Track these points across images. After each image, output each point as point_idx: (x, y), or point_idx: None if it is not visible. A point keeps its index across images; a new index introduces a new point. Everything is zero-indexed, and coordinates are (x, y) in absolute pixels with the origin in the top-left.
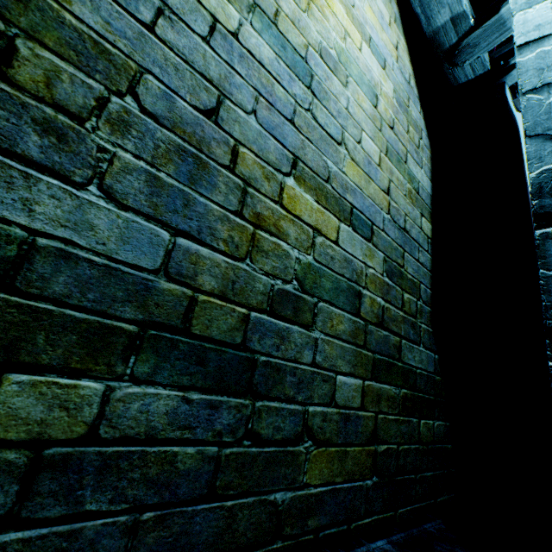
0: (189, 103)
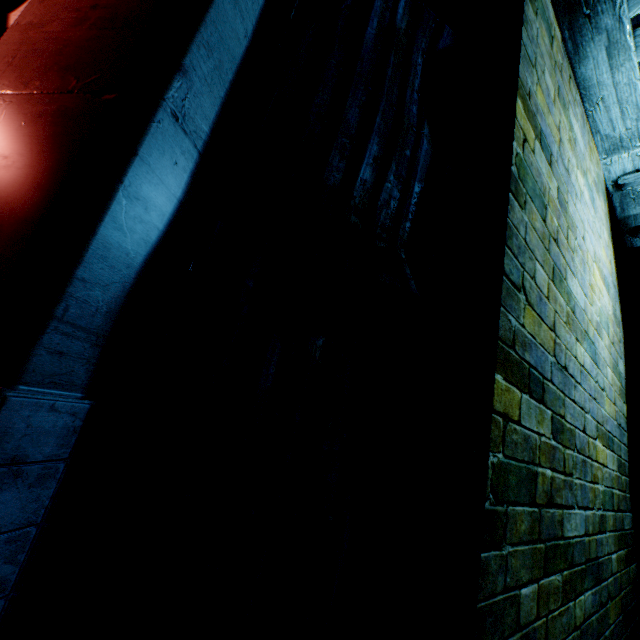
0: (581, 431)
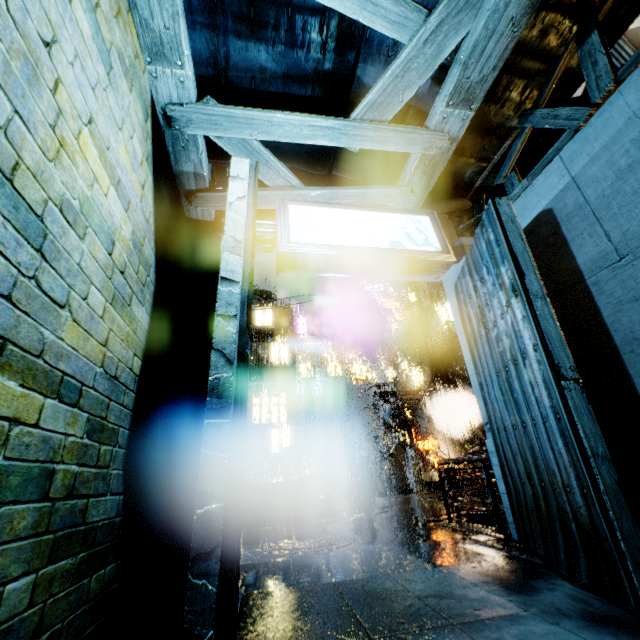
0: None
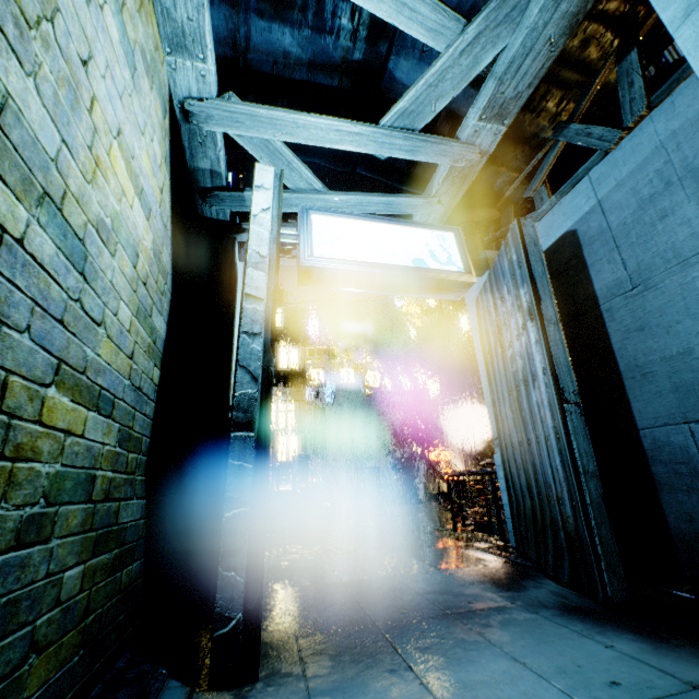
0: None
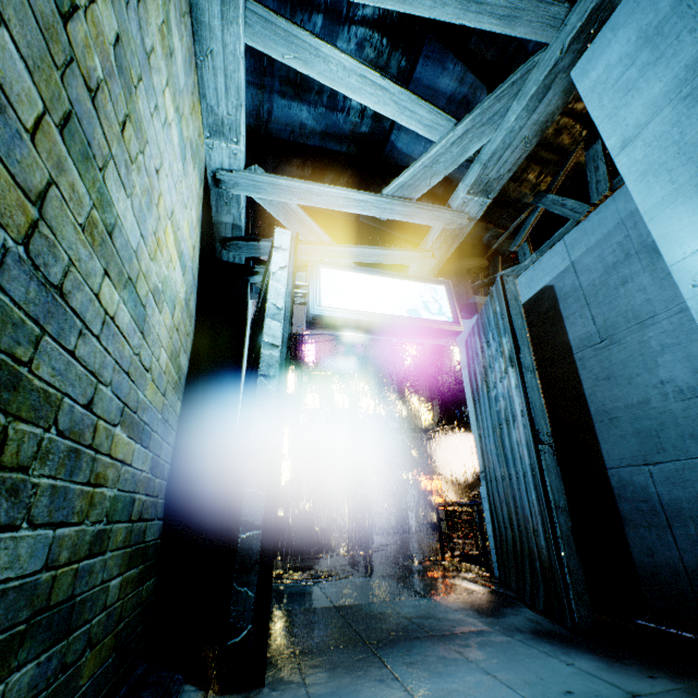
0: (81, 405)
